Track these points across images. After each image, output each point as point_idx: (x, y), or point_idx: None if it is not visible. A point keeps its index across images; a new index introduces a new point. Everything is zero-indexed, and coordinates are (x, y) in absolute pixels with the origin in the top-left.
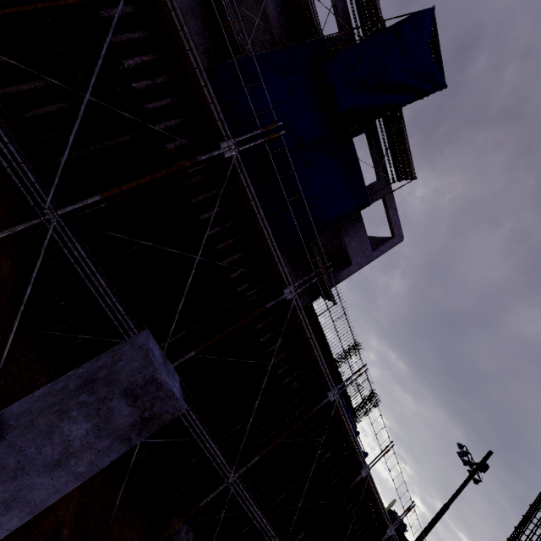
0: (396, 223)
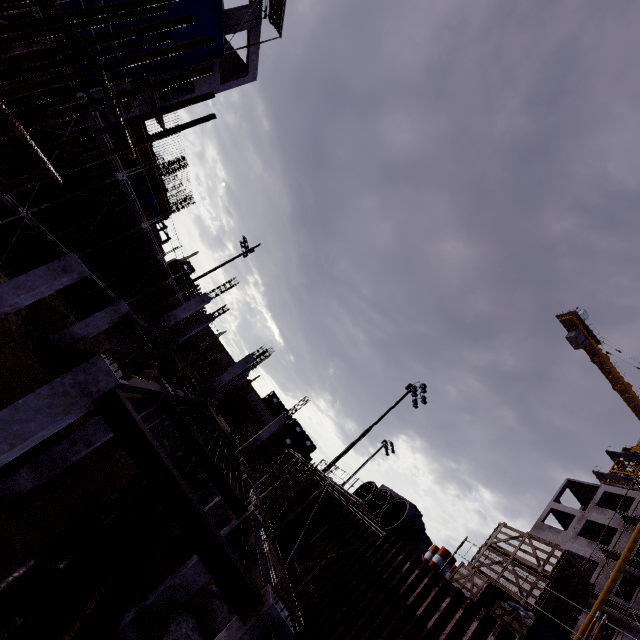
0: (254, 63)
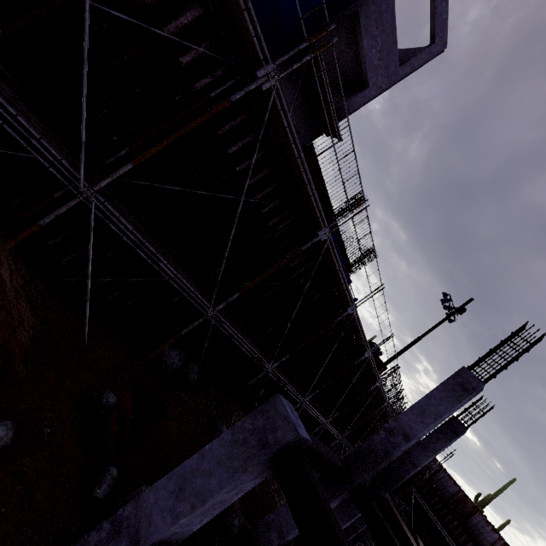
0: (442, 17)
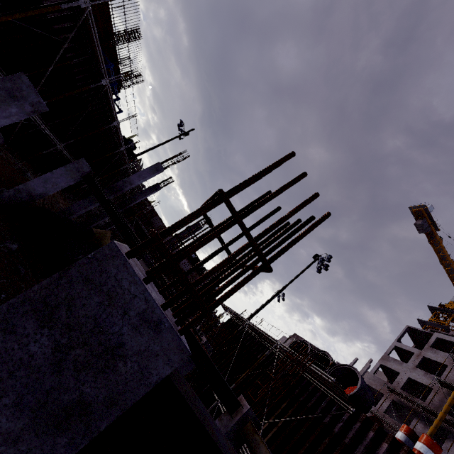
0: None
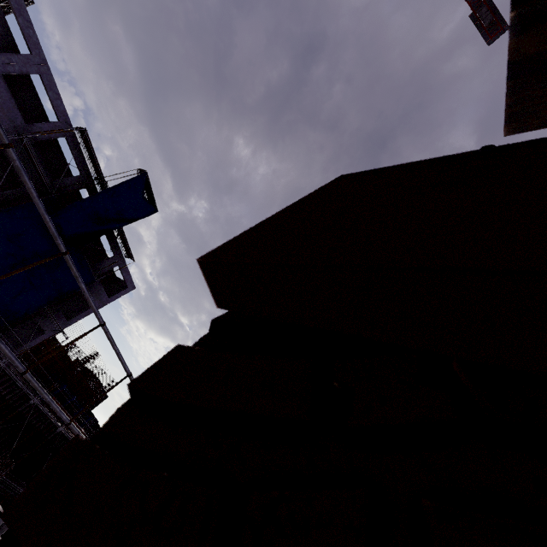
0: (129, 280)
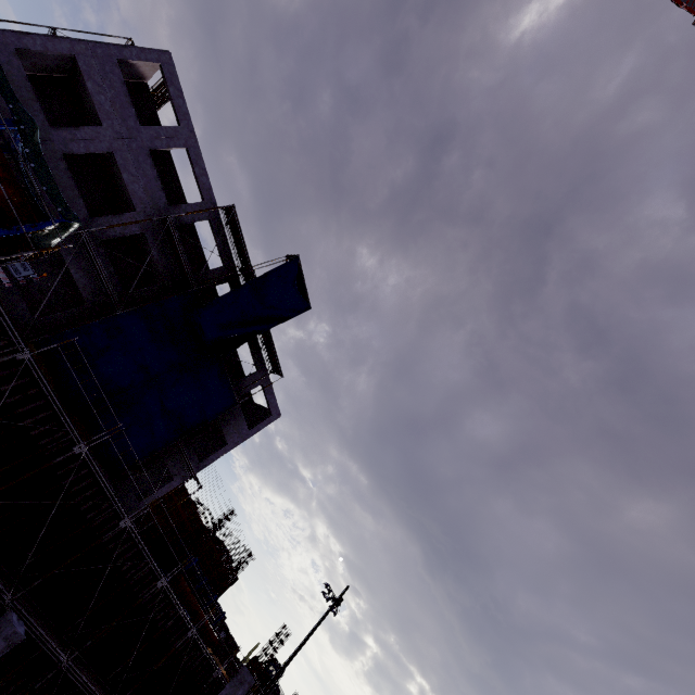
0: (274, 404)
